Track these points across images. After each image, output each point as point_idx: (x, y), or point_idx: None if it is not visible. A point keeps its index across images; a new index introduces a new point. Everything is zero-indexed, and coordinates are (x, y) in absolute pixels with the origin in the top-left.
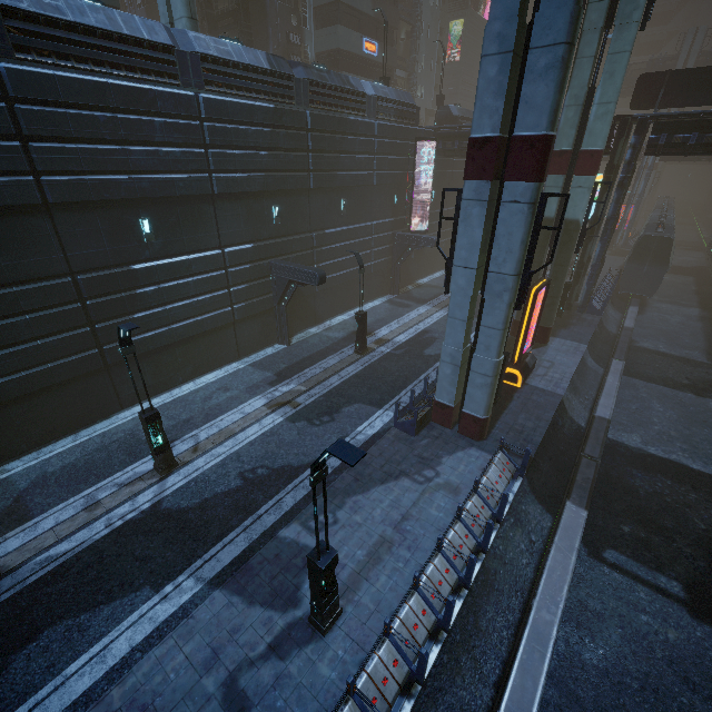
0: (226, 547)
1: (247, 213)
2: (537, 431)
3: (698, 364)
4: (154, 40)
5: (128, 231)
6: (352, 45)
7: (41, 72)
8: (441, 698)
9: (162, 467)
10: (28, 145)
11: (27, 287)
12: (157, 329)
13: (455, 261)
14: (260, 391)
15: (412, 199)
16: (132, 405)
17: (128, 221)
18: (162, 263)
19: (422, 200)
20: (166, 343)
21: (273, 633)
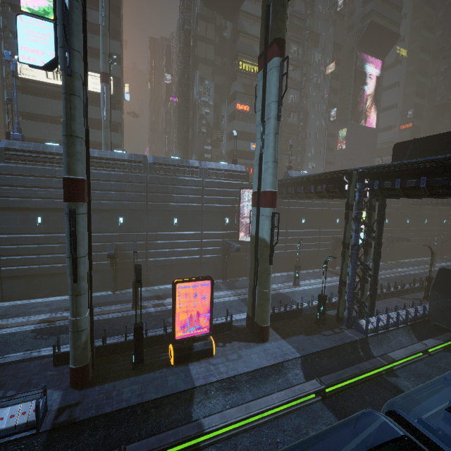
0: None
1: (101, 218)
2: (120, 403)
3: None
4: None
5: (30, 220)
6: (242, 147)
7: (8, 165)
8: None
9: None
10: None
11: None
12: (32, 266)
13: None
14: (56, 311)
15: (239, 221)
16: (9, 301)
17: (31, 216)
18: (43, 235)
19: None
20: (34, 273)
21: None
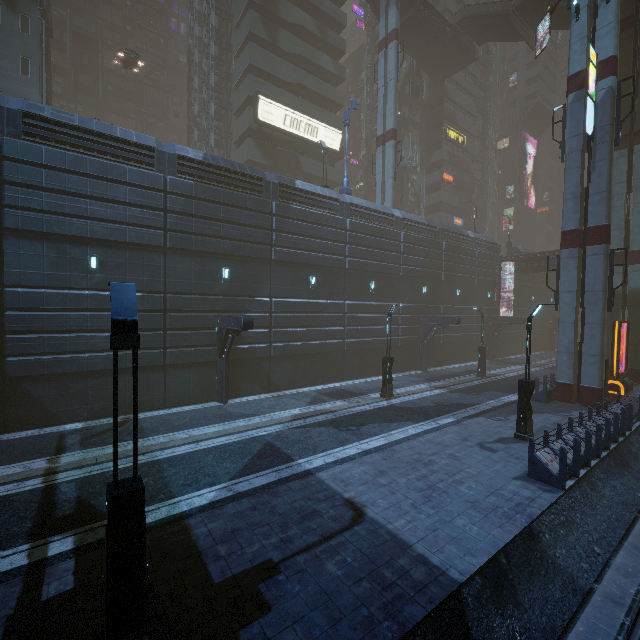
0: (444, 418)
1: (411, 287)
2: None
3: None
4: (388, 213)
5: (365, 286)
6: (447, 221)
7: (357, 222)
8: (615, 477)
9: (387, 393)
10: (346, 246)
11: (330, 301)
12: (366, 338)
13: (561, 290)
14: (421, 383)
15: (499, 296)
16: (346, 380)
17: (366, 281)
18: (375, 303)
19: (505, 299)
20: (368, 347)
21: (494, 438)
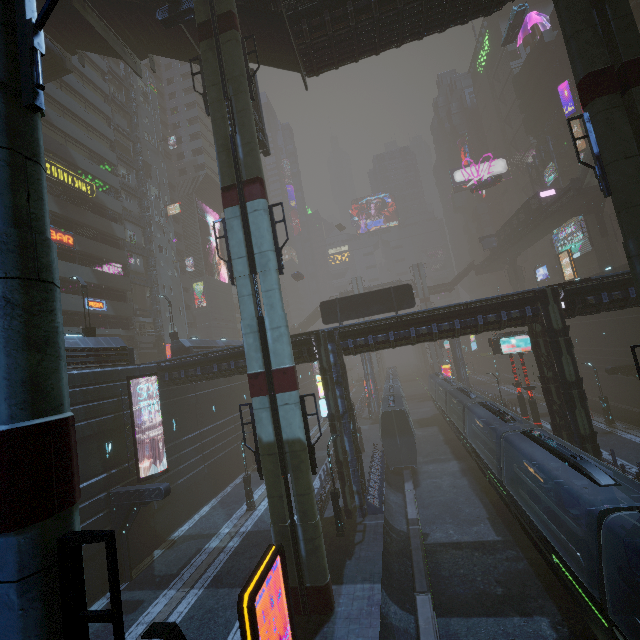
0: None
1: None
2: None
3: (493, 546)
4: None
5: None
6: (69, 304)
7: None
8: None
9: None
10: None
11: None
12: None
13: None
14: None
15: (135, 441)
16: None
17: None
18: None
19: (158, 434)
20: None
21: None
